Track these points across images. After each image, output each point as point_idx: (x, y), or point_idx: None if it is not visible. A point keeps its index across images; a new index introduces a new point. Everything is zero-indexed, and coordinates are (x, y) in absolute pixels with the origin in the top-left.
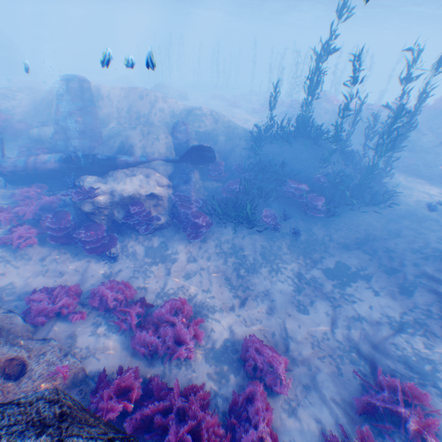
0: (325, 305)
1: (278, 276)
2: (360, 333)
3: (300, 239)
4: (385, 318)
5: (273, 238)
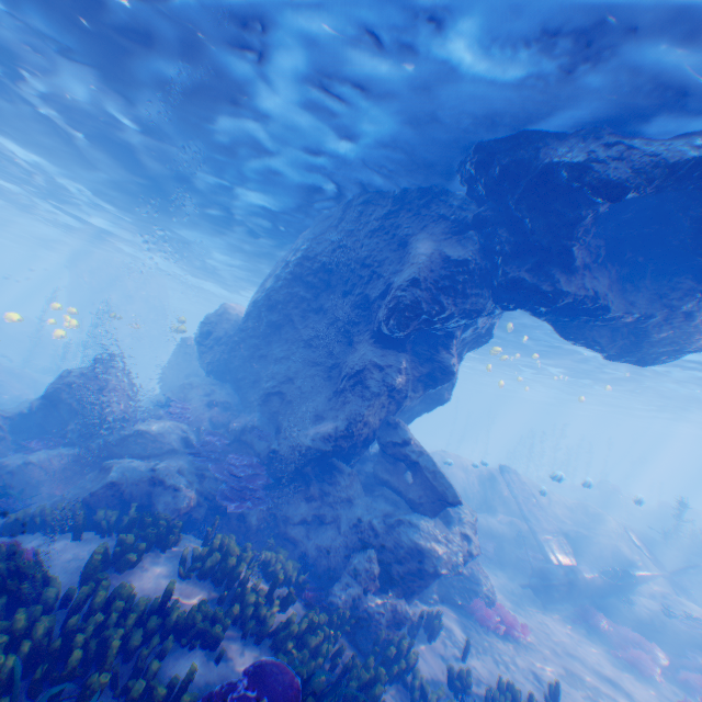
0: None
1: None
2: None
3: None
4: None
5: None
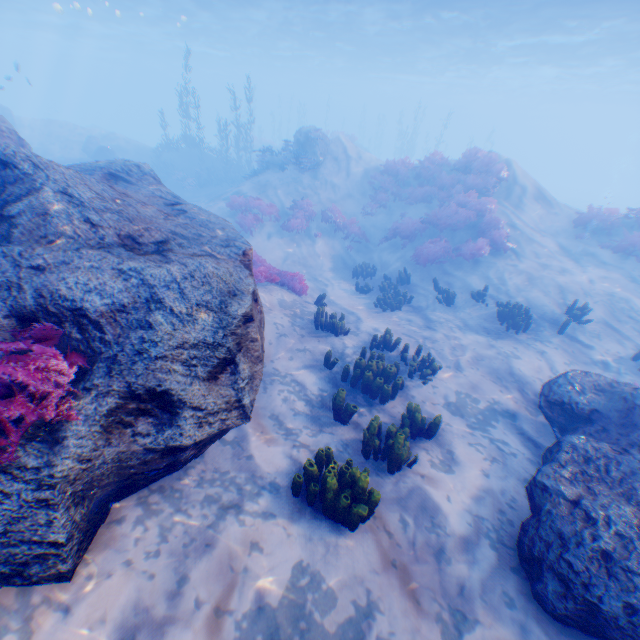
0: None
1: None
2: None
3: None
4: None
5: None
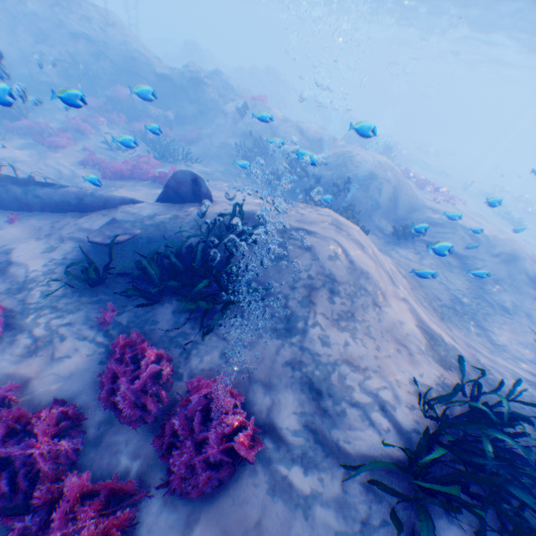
0: None
1: None
2: None
3: None
4: None
5: None
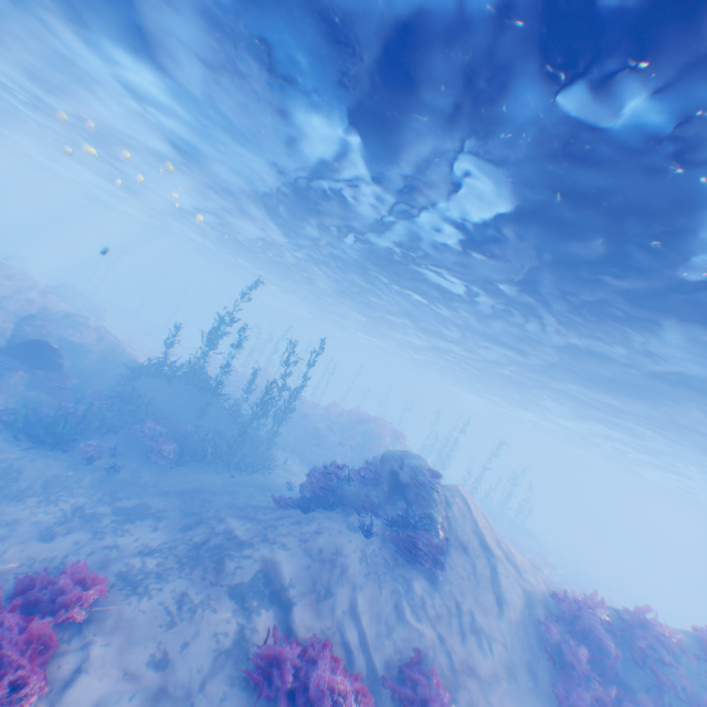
0: (85, 535)
1: (50, 506)
2: (100, 557)
3: (117, 478)
4: (144, 546)
5: (81, 470)
